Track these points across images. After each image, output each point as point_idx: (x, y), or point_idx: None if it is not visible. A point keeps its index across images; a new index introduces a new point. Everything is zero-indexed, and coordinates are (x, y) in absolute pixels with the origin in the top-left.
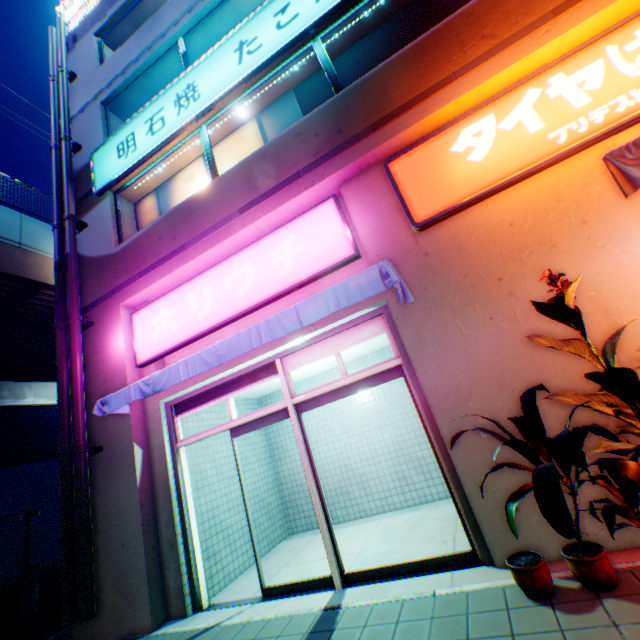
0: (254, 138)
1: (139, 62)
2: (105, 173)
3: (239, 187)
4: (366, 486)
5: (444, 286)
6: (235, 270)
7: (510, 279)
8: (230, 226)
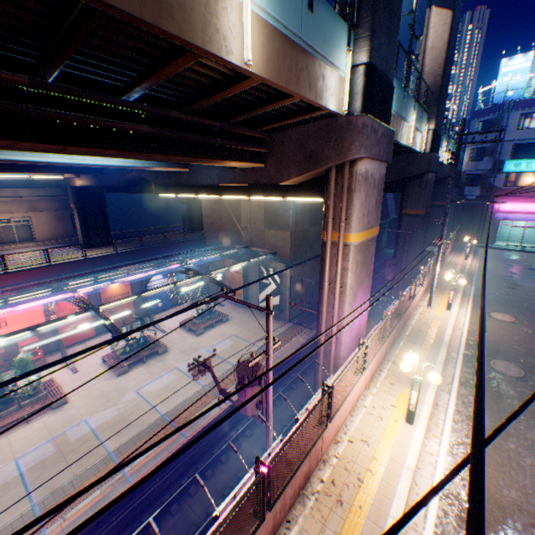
0: None
1: (531, 141)
2: (507, 169)
3: None
4: (515, 238)
5: None
6: (528, 205)
7: None
8: (532, 198)
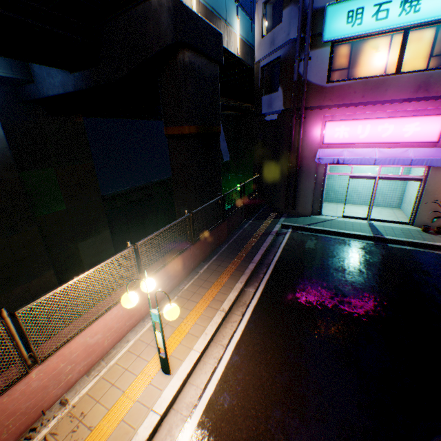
0: (425, 44)
1: None
2: (333, 29)
3: (408, 87)
4: (359, 196)
5: None
6: (385, 125)
7: None
8: (394, 105)
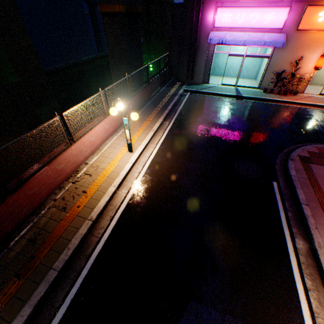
0: None
1: None
2: None
3: None
4: (233, 72)
5: (288, 46)
6: (254, 14)
7: (298, 51)
8: None
